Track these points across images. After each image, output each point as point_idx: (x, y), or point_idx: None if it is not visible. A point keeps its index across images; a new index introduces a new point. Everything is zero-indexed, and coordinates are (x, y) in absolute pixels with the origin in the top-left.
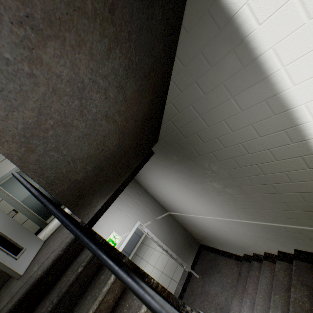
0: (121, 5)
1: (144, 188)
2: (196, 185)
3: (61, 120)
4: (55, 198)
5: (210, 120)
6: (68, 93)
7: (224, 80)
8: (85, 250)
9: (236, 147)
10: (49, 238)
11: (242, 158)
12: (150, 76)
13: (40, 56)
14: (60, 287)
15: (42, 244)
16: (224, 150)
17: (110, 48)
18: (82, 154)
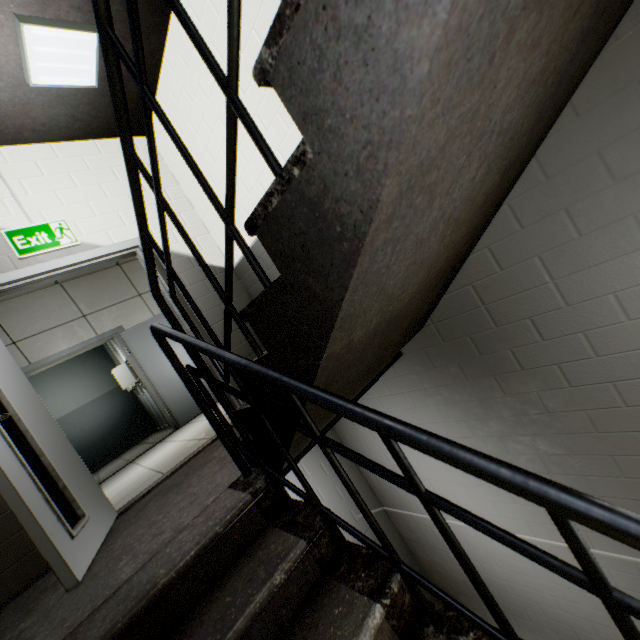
0: (583, 10)
1: (339, 437)
2: (487, 440)
3: (437, 182)
4: (114, 433)
5: (577, 290)
6: (474, 131)
7: (639, 210)
8: (275, 534)
9: (629, 358)
10: (132, 508)
11: (638, 385)
12: (505, 174)
13: (515, 30)
14: (223, 619)
15: (114, 520)
16: (594, 361)
17: (533, 81)
18: (391, 283)
